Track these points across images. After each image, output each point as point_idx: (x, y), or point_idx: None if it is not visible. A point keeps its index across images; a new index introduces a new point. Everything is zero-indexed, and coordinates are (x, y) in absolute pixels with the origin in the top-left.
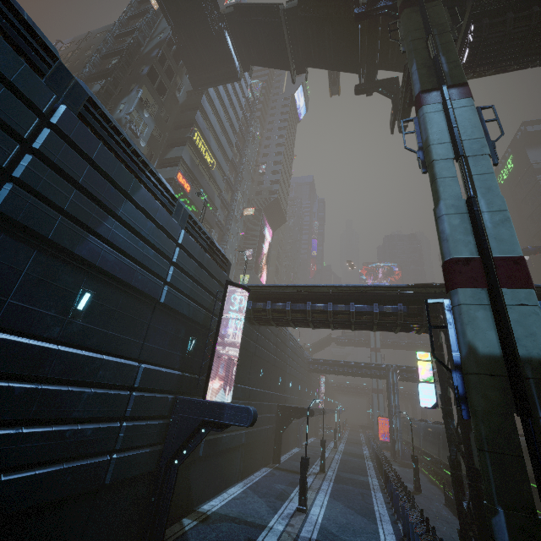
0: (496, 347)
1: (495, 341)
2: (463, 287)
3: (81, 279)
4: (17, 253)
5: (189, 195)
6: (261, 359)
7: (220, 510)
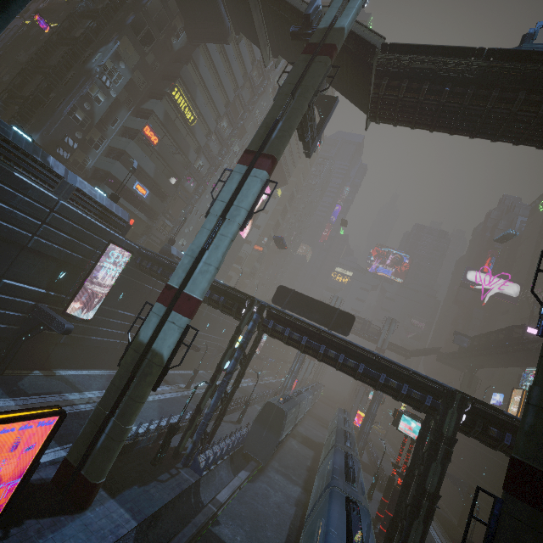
0: (147, 338)
1: (149, 335)
2: (158, 302)
3: None
4: None
5: (156, 147)
6: None
7: (67, 376)
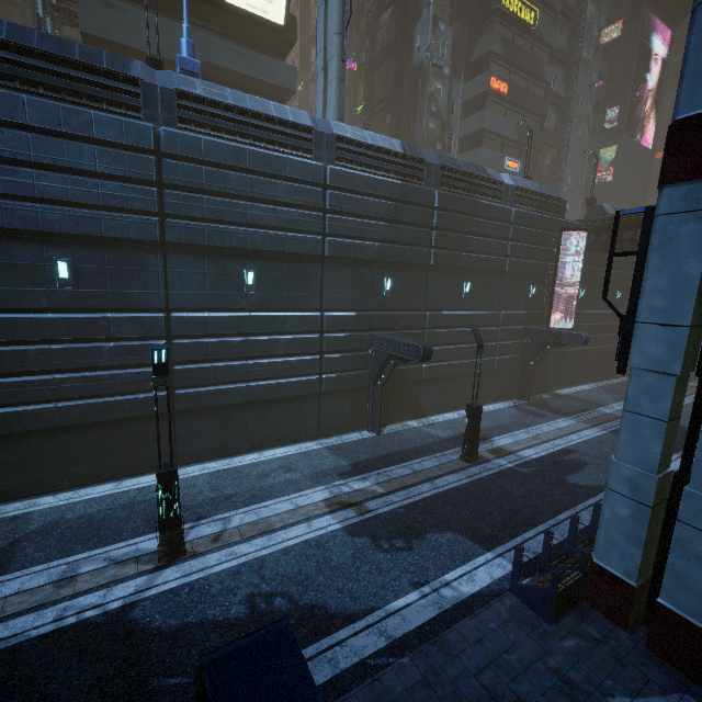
0: None
1: None
2: None
3: (463, 277)
4: (440, 278)
5: (508, 97)
6: (617, 282)
7: (569, 394)
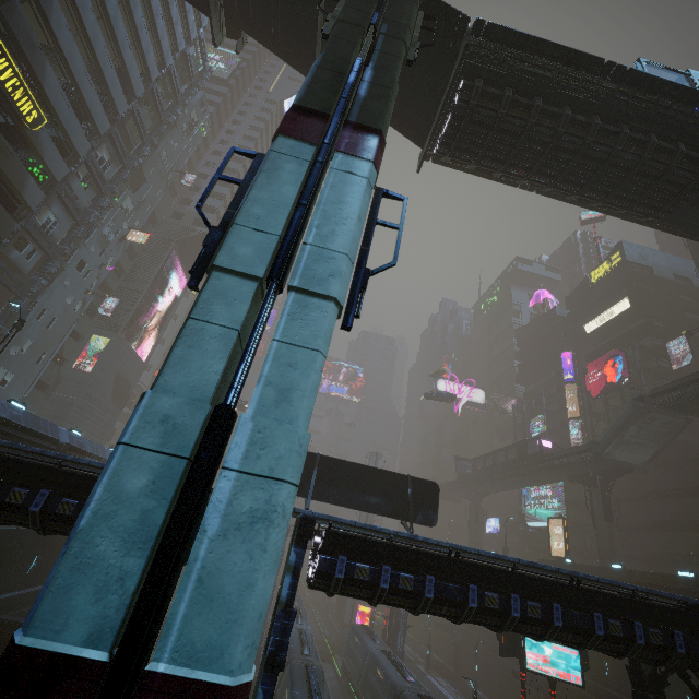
0: None
1: None
2: None
3: None
4: None
5: None
6: None
7: None
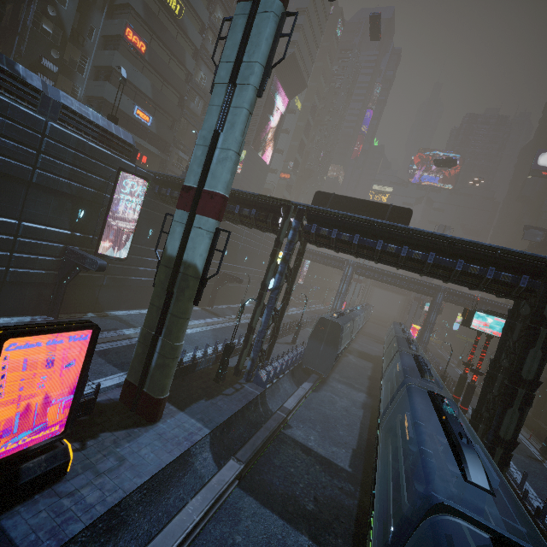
0: (176, 251)
1: (177, 248)
2: (178, 209)
3: None
4: None
5: (146, 57)
6: None
7: (120, 316)
